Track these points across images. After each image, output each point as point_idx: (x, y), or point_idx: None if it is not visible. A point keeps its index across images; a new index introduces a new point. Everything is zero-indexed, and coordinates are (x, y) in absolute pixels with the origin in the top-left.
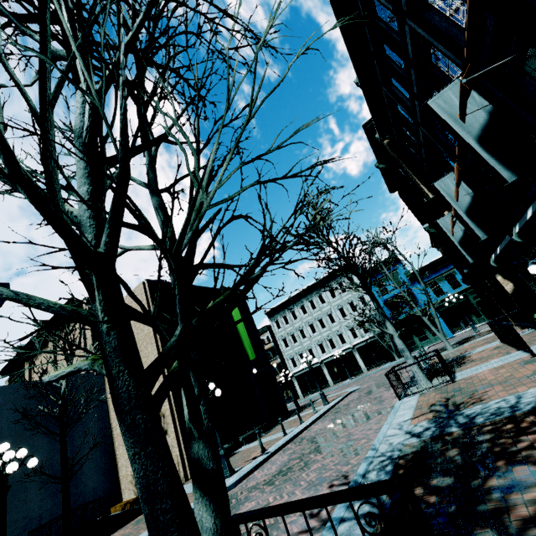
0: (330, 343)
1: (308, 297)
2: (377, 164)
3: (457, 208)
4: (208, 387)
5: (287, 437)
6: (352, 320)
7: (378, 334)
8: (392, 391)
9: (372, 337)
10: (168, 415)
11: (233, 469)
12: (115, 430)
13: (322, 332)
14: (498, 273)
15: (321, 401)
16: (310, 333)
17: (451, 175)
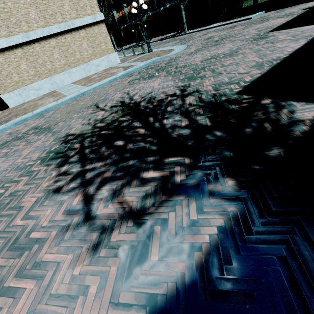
0: None
1: None
2: None
3: (126, 13)
4: None
5: None
6: None
7: None
8: None
9: None
10: None
11: None
12: None
13: None
14: (122, 31)
15: None
16: None
17: (126, 4)
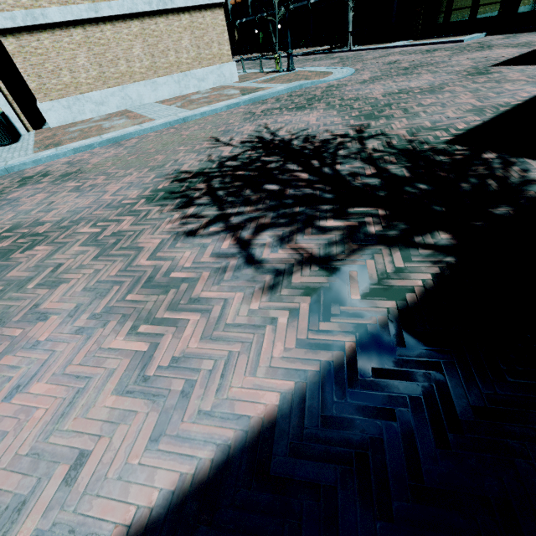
0: None
1: None
2: None
3: None
4: None
5: None
6: None
7: None
8: None
9: None
10: None
11: None
12: None
13: None
14: (236, 30)
15: None
16: None
17: None
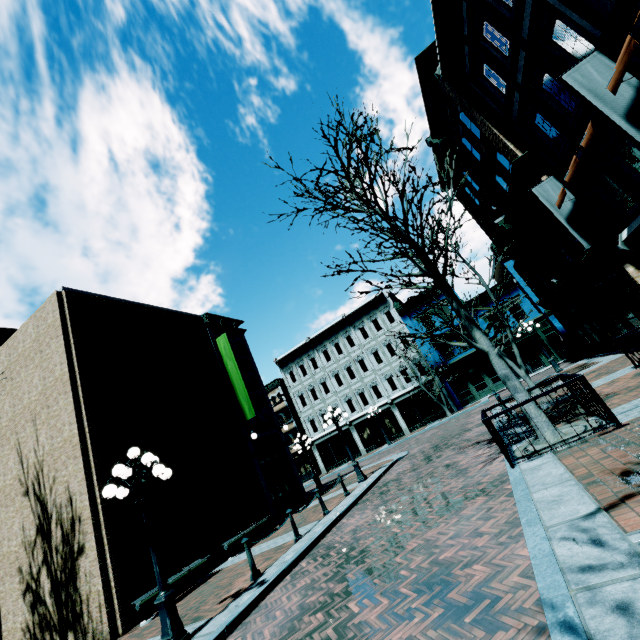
0: (361, 399)
1: (333, 339)
2: (429, 139)
3: (609, 112)
4: (140, 462)
5: (301, 544)
6: (390, 367)
7: (424, 384)
8: (472, 454)
9: (416, 387)
10: (87, 518)
11: (184, 632)
12: (1, 547)
13: (350, 385)
14: (629, 262)
15: (352, 476)
16: (335, 387)
17: (594, 57)
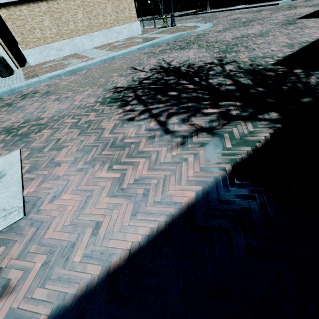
0: None
1: None
2: None
3: None
4: None
5: None
6: None
7: None
8: None
9: None
10: None
11: None
12: None
13: None
14: (136, 1)
15: None
16: None
17: None
